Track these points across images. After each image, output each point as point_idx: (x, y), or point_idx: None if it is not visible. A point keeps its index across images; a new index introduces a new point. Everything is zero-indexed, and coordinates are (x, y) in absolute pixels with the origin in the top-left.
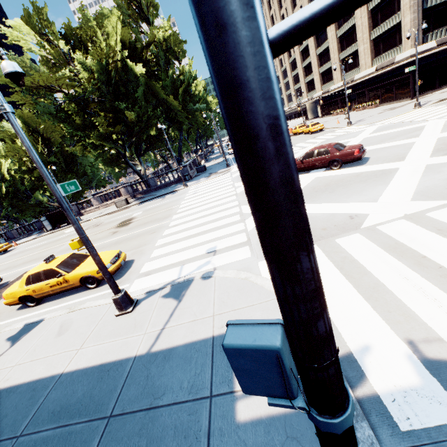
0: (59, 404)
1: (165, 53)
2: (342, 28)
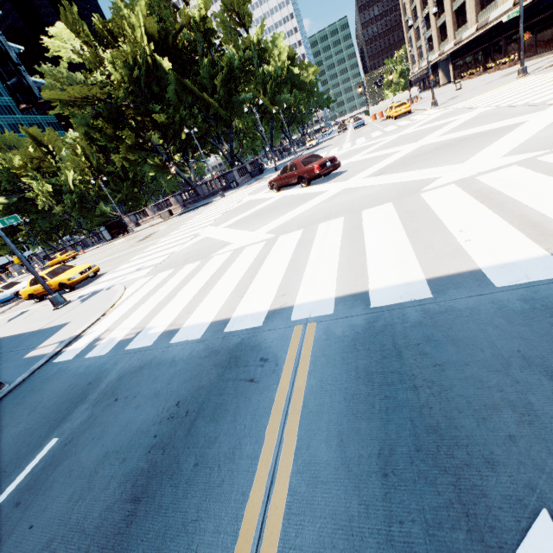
0: None
1: (205, 33)
2: None
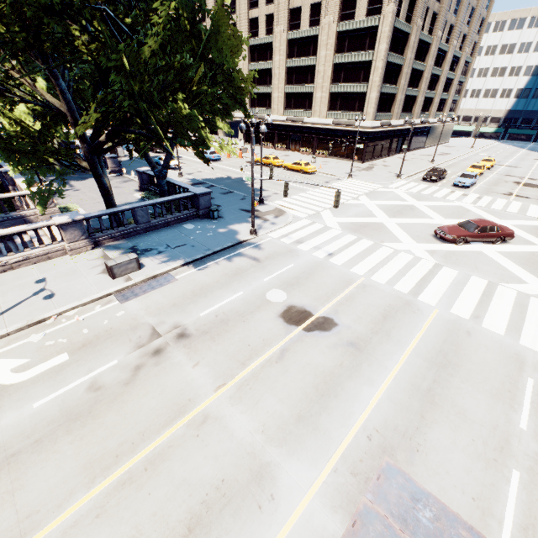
0: None
1: None
2: (296, 61)
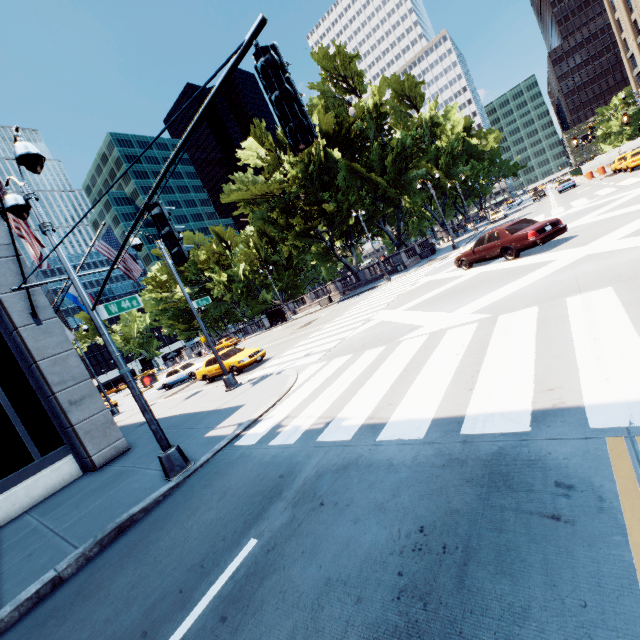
0: (173, 423)
1: (376, 120)
2: None
